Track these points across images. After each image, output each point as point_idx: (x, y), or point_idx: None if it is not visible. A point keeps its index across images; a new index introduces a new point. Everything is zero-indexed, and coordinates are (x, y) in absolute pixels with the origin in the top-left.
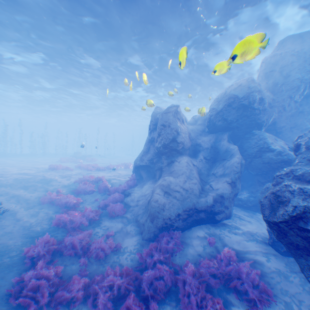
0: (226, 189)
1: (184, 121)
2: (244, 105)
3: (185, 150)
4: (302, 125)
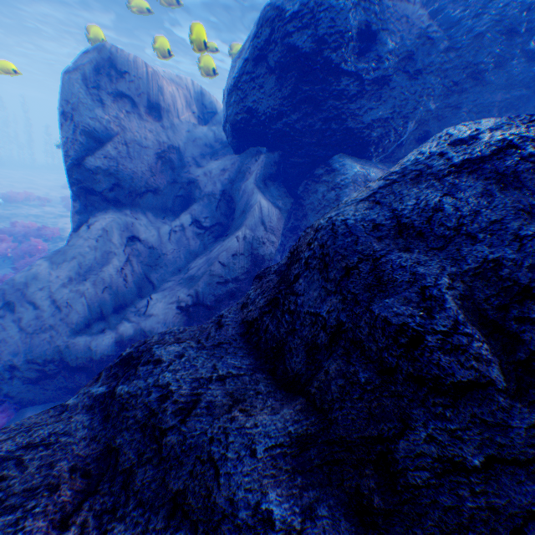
0: (165, 325)
1: (173, 109)
2: (300, 54)
3: (136, 195)
4: None
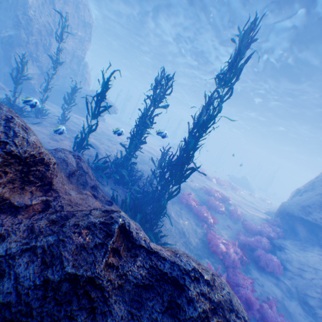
0: None
1: None
2: None
3: None
4: None
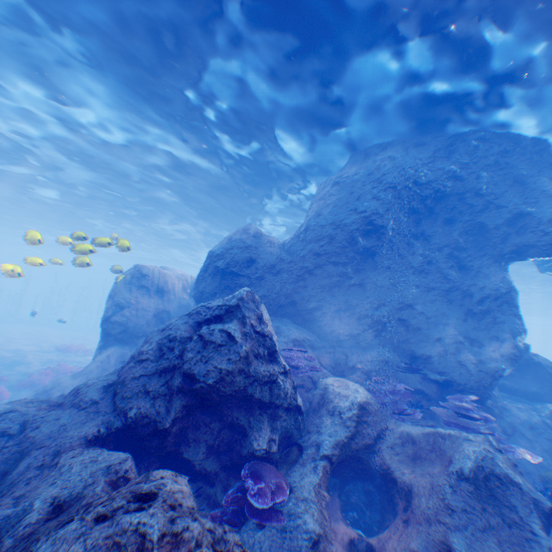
0: None
1: (172, 290)
2: (220, 268)
3: (135, 337)
4: (362, 309)
